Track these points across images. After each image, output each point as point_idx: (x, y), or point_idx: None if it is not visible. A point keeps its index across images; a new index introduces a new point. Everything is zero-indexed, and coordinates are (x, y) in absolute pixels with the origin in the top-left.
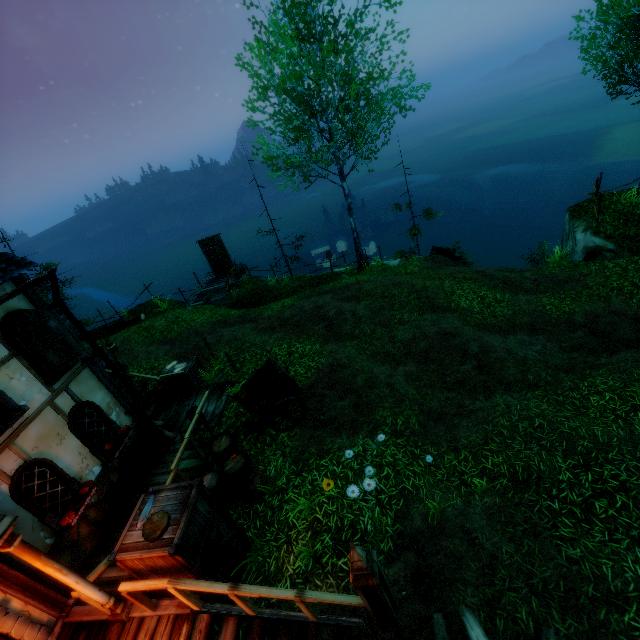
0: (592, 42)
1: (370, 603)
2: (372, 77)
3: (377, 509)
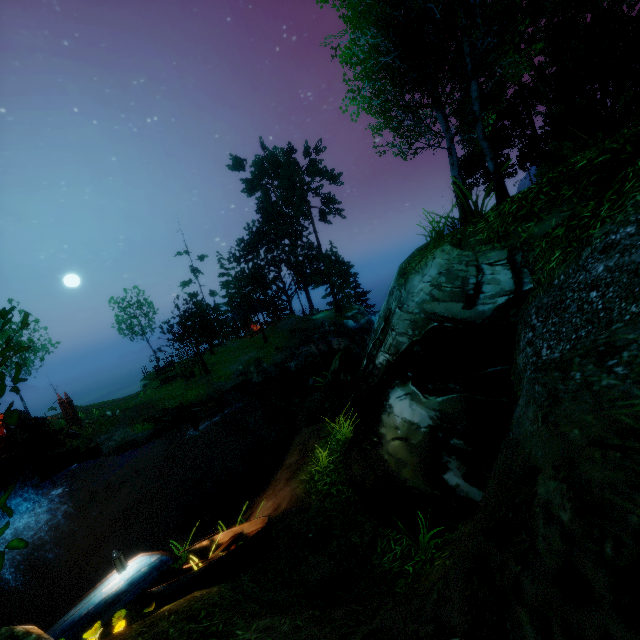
0: (121, 329)
1: (65, 412)
2: (31, 340)
3: (65, 421)
